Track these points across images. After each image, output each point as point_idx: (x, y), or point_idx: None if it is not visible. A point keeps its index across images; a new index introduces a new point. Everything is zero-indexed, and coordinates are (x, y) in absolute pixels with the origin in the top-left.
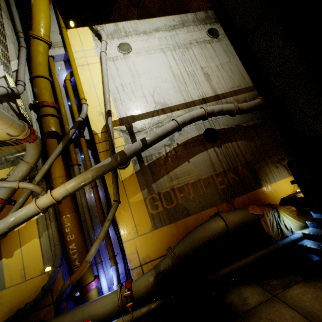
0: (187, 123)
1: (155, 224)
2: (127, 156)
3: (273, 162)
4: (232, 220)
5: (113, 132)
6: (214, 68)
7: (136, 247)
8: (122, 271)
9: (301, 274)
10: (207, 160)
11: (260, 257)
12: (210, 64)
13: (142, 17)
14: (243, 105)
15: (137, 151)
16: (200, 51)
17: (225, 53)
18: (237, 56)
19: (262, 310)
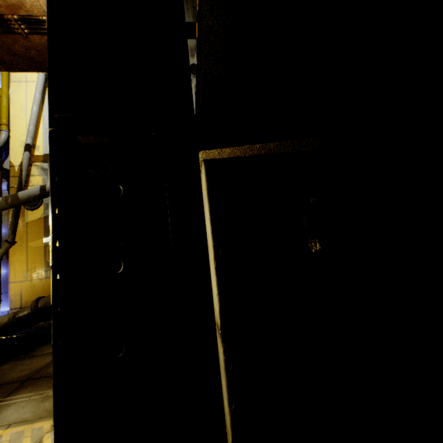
0: None
1: (48, 273)
2: (20, 200)
3: None
4: None
5: (34, 168)
6: None
7: (21, 290)
8: (7, 309)
9: None
10: None
11: None
12: None
13: (13, 70)
14: None
15: (33, 197)
16: None
17: None
18: None
19: (41, 356)
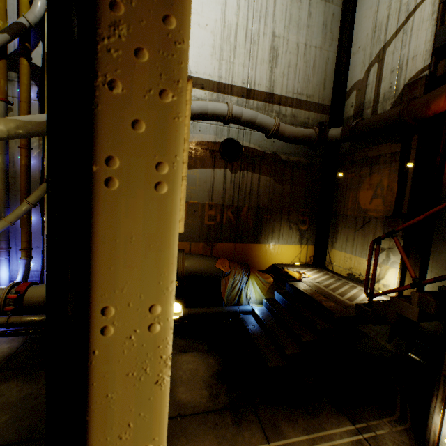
0: (194, 117)
1: None
2: None
3: (290, 220)
4: (189, 265)
5: None
6: (292, 46)
7: None
8: (37, 268)
9: (210, 345)
10: (207, 182)
11: (194, 314)
12: (290, 35)
13: None
14: (287, 129)
15: None
16: (287, 2)
17: (323, 28)
18: (337, 44)
19: None
